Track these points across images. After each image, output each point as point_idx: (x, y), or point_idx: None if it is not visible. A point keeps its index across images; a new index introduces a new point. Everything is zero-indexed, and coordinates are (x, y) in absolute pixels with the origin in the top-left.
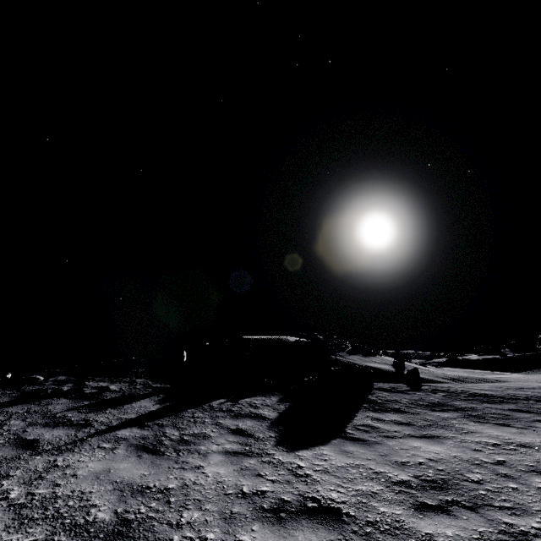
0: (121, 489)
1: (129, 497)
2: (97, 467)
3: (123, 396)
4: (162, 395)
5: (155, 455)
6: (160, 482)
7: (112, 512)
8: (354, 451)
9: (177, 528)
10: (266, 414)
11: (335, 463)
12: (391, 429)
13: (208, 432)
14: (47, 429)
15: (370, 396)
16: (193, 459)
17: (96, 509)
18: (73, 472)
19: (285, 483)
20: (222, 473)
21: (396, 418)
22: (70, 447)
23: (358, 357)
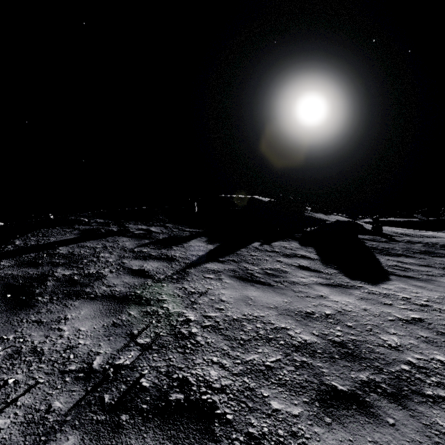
0: (287, 314)
1: (306, 321)
2: (234, 295)
3: (172, 237)
4: (203, 237)
5: (264, 285)
6: (312, 308)
7: (312, 335)
8: (425, 286)
9: (397, 351)
10: (308, 255)
11: (429, 295)
12: (422, 270)
13: (280, 268)
14: (141, 262)
15: (367, 244)
16: (304, 289)
17: (292, 331)
18: (217, 298)
19: (423, 312)
20: (353, 302)
21: (413, 261)
22: (181, 277)
23: (322, 215)
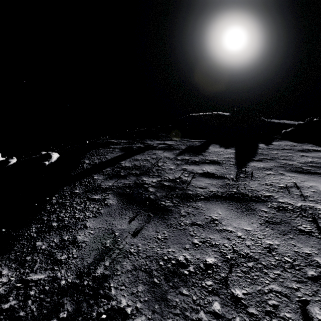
0: None
1: None
2: None
3: (191, 147)
4: (214, 144)
5: None
6: None
7: None
8: None
9: None
10: (318, 149)
11: None
12: None
13: (314, 160)
14: (197, 166)
15: None
16: None
17: None
18: (317, 190)
19: None
20: None
21: None
22: (247, 175)
23: (276, 120)
